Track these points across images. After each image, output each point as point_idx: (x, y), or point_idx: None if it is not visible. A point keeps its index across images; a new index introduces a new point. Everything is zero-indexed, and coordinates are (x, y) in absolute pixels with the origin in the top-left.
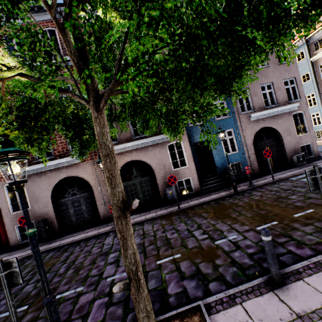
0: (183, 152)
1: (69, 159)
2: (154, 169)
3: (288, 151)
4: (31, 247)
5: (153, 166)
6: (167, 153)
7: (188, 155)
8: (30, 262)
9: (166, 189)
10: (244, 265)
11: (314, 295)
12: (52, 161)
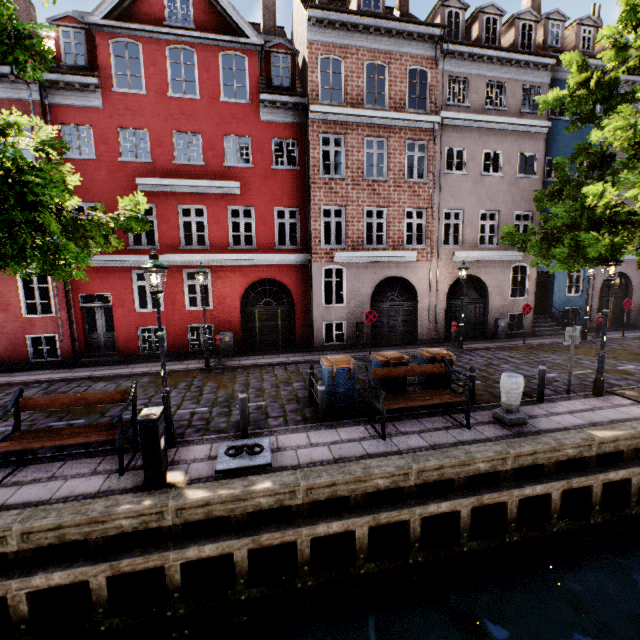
0: (526, 279)
1: (406, 254)
2: (489, 292)
3: (633, 308)
4: (370, 349)
5: (489, 288)
6: (509, 276)
7: (530, 285)
8: None
9: (498, 320)
10: None
11: None
12: (387, 252)
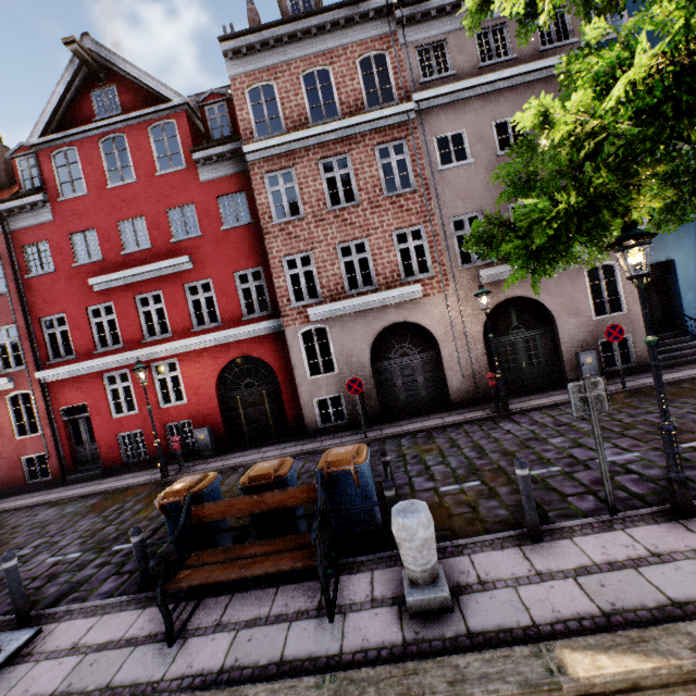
0: (617, 283)
1: (405, 290)
2: (555, 316)
3: None
4: (363, 429)
5: (553, 310)
6: (585, 285)
7: (628, 291)
8: (378, 448)
9: (580, 355)
10: None
11: None
12: (377, 294)
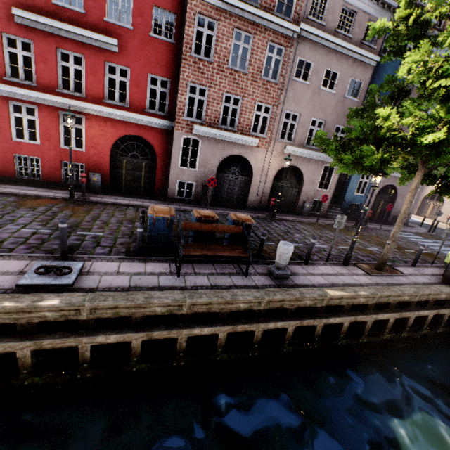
0: (331, 177)
1: (250, 139)
2: (304, 181)
3: (393, 211)
4: (207, 206)
5: (305, 179)
6: (321, 172)
7: (333, 182)
8: None
9: (305, 203)
10: (391, 260)
11: (427, 271)
12: (236, 135)
